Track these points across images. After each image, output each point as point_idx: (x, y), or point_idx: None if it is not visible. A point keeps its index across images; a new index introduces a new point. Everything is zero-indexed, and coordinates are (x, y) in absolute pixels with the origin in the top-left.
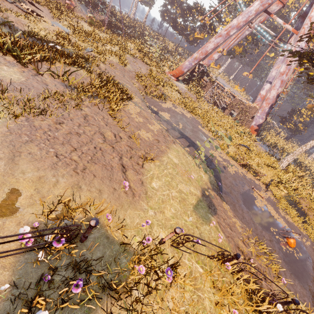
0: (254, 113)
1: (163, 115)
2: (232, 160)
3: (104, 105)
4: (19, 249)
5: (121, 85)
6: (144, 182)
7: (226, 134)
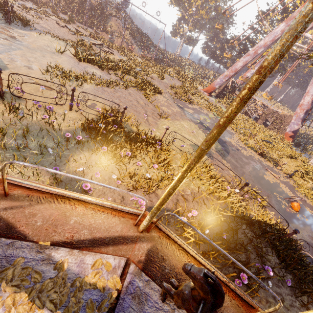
0: (290, 121)
1: (187, 110)
2: (251, 150)
3: (142, 92)
4: (97, 111)
5: (156, 86)
6: (158, 124)
7: (248, 131)
